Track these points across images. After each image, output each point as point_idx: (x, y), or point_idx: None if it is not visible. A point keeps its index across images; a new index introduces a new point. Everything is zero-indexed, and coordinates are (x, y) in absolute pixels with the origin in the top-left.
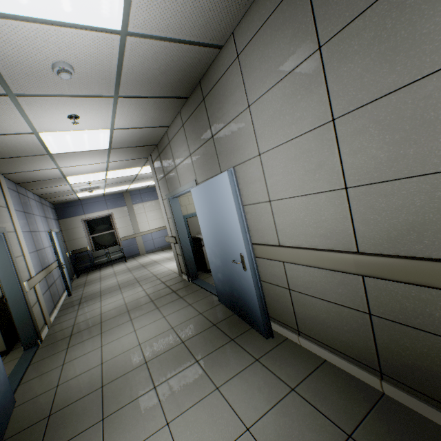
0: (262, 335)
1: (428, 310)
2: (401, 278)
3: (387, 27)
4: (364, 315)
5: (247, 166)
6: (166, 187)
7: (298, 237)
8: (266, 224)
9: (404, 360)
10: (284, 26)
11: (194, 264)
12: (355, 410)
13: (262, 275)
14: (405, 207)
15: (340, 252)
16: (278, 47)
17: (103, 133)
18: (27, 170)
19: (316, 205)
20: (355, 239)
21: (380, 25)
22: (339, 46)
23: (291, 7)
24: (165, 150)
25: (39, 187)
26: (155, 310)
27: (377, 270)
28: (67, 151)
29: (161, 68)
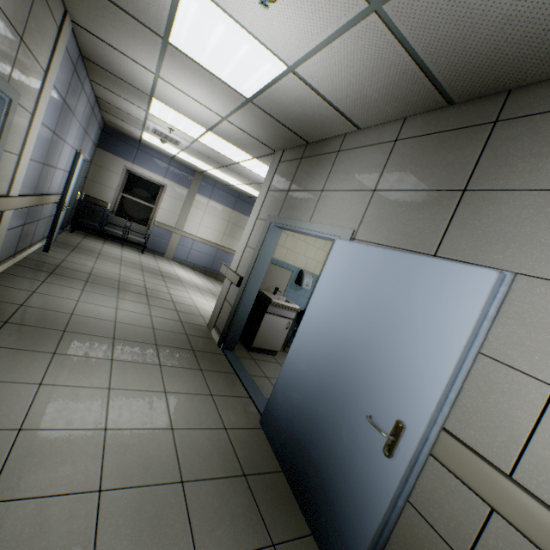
0: None
1: None
2: None
3: None
4: None
5: (532, 286)
6: (278, 205)
7: None
8: (498, 413)
9: None
10: None
11: (241, 330)
12: None
13: None
14: None
15: None
16: None
17: (271, 65)
18: (112, 43)
19: None
20: None
21: None
22: None
23: None
24: (319, 157)
25: (106, 86)
26: (155, 367)
27: None
28: (192, 56)
29: (521, 4)
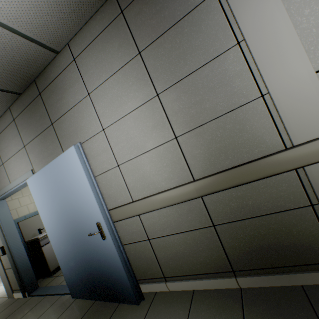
0: (133, 303)
1: (245, 202)
2: (225, 186)
3: (177, 42)
4: (210, 229)
5: (92, 142)
6: None
7: (148, 187)
8: (118, 187)
9: (244, 249)
10: (112, 40)
11: (32, 272)
12: (235, 316)
13: (121, 239)
14: (213, 139)
15: (183, 185)
16: (109, 53)
17: None
18: None
19: (158, 156)
20: (190, 172)
21: (173, 41)
22: (152, 52)
23: (116, 30)
24: None
25: None
26: None
27: (210, 187)
28: None
29: None
